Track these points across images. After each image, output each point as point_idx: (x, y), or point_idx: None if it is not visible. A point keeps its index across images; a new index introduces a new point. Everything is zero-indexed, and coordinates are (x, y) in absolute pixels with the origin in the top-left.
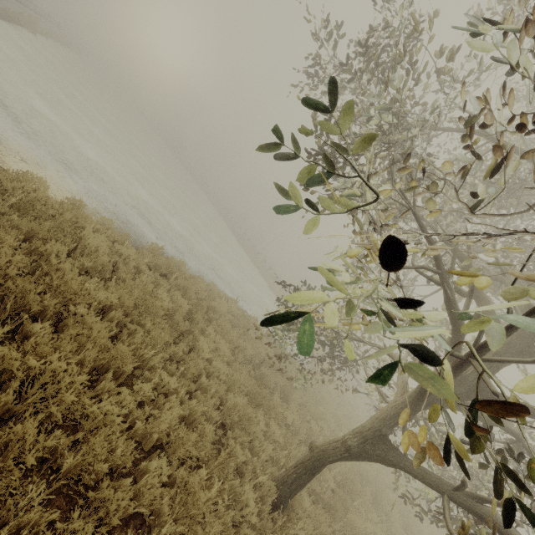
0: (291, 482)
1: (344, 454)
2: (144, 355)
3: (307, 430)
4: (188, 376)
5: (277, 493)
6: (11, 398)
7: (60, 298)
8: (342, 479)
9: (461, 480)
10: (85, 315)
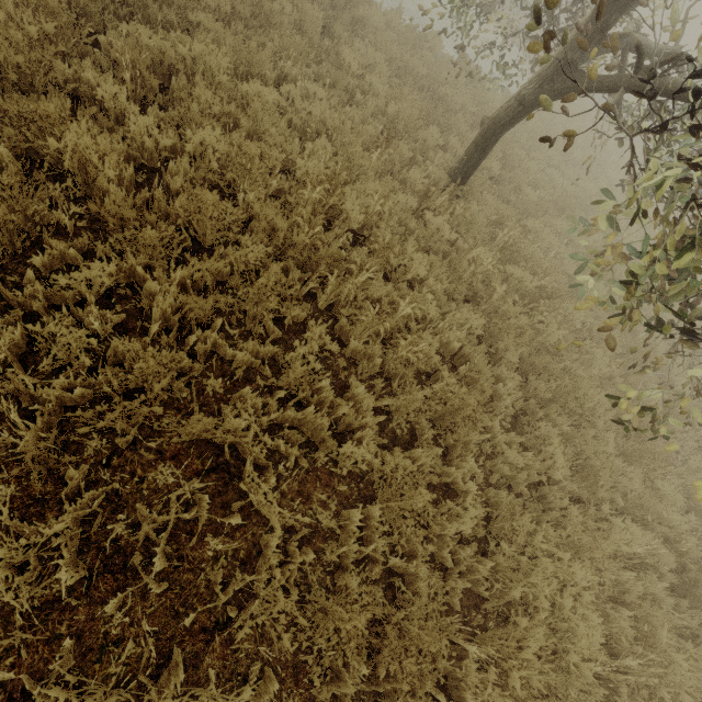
0: (462, 167)
1: (517, 110)
2: (283, 70)
3: (505, 151)
4: (337, 89)
5: (450, 182)
6: (185, 83)
7: (176, 10)
8: (553, 202)
9: (636, 42)
10: (206, 24)
